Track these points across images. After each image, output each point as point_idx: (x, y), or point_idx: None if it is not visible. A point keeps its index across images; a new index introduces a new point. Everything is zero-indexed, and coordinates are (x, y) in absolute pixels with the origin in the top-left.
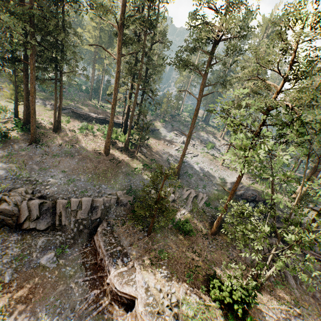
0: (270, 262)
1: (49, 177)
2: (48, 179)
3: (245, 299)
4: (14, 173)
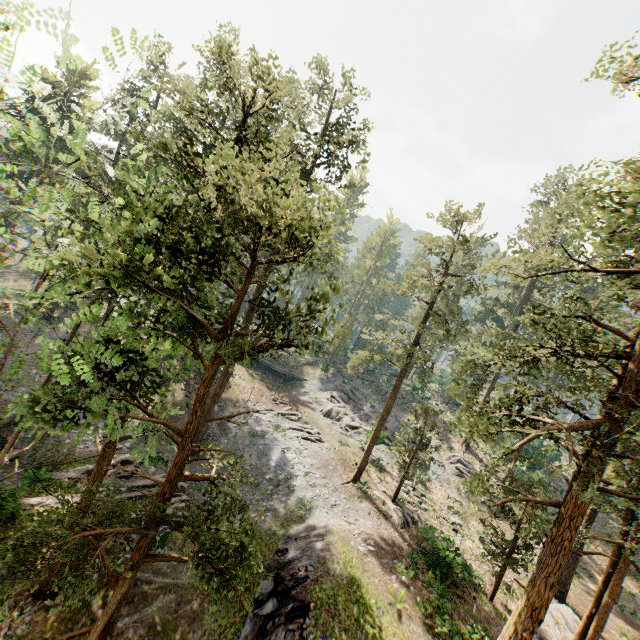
0: None
1: None
2: None
3: None
4: None
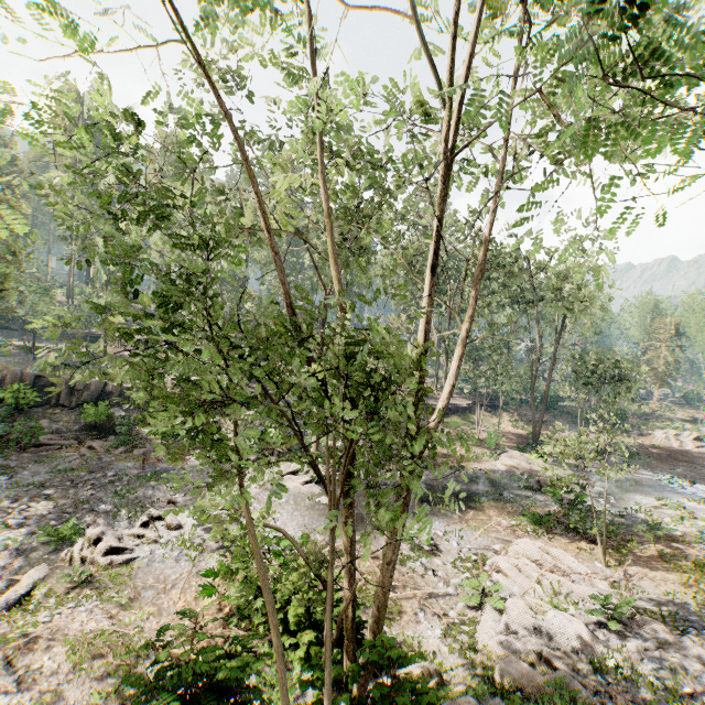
0: None
1: None
2: None
3: None
4: None
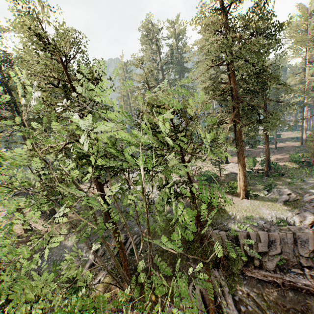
0: None
1: None
2: None
3: None
4: None
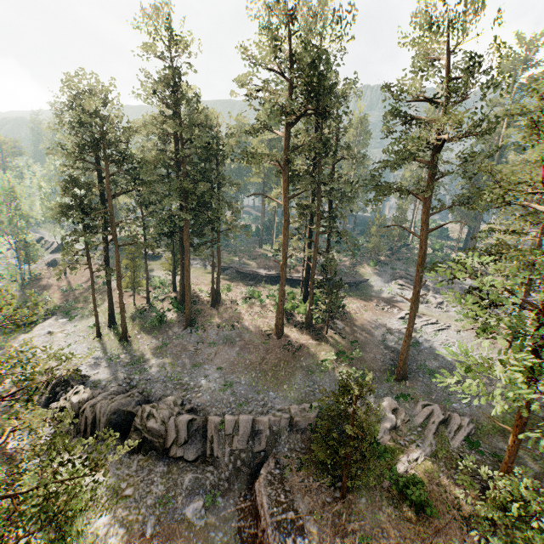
0: None
1: (203, 379)
2: (201, 381)
3: None
4: (165, 373)
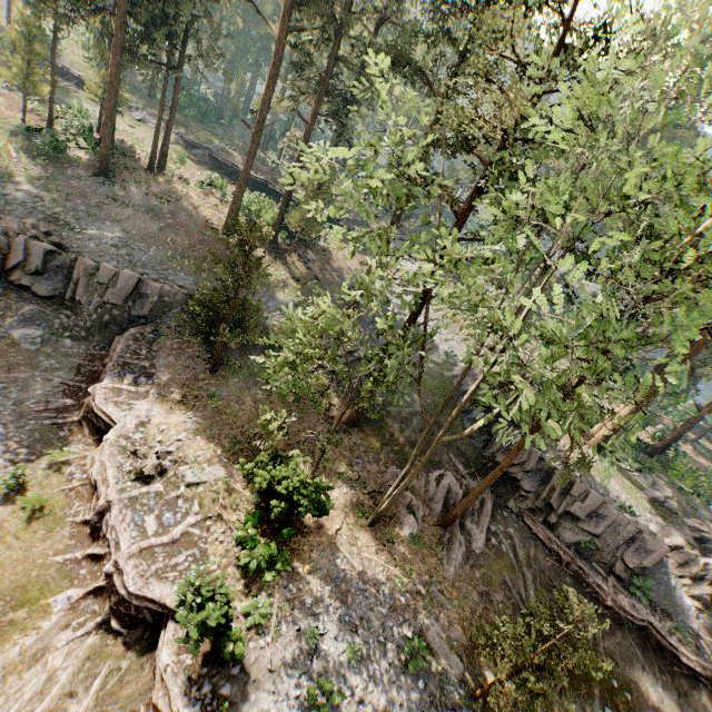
0: (401, 479)
1: (95, 229)
2: (91, 230)
3: (295, 496)
4: (37, 199)
